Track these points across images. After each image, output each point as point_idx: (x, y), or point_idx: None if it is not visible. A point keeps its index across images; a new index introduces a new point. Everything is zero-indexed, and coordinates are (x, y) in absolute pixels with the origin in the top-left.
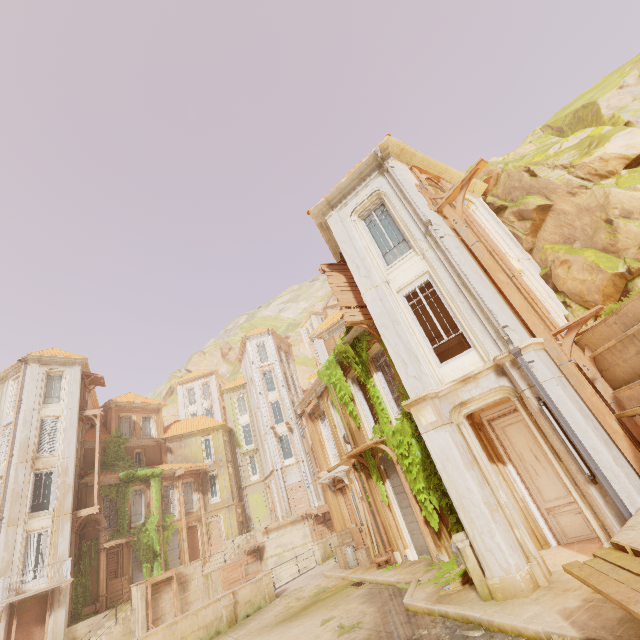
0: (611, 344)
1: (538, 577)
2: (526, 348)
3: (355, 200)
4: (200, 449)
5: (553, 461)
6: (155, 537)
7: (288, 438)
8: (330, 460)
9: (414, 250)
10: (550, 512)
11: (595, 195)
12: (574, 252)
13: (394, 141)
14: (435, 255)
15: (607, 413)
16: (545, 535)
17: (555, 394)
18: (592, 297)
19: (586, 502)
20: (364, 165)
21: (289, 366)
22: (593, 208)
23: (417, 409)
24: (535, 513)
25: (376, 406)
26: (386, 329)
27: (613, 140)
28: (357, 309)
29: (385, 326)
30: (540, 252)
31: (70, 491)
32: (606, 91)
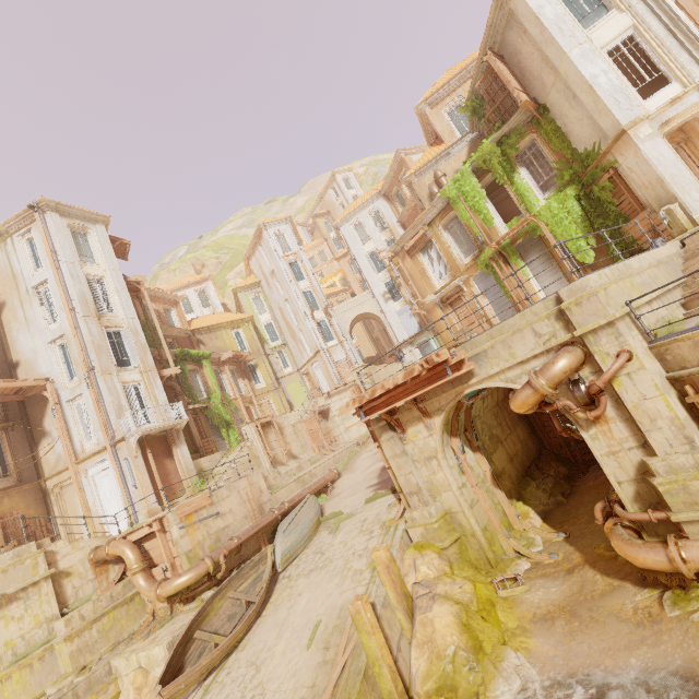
0: None
1: None
2: None
3: None
4: (233, 341)
5: None
6: (222, 410)
7: (326, 323)
8: (436, 285)
9: (617, 9)
10: None
11: None
12: None
13: None
14: (645, 7)
15: None
16: None
17: None
18: None
19: None
20: None
21: None
22: None
23: (634, 130)
24: None
25: (523, 195)
26: (596, 78)
27: None
28: (525, 94)
29: (595, 76)
30: None
31: (148, 350)
32: None
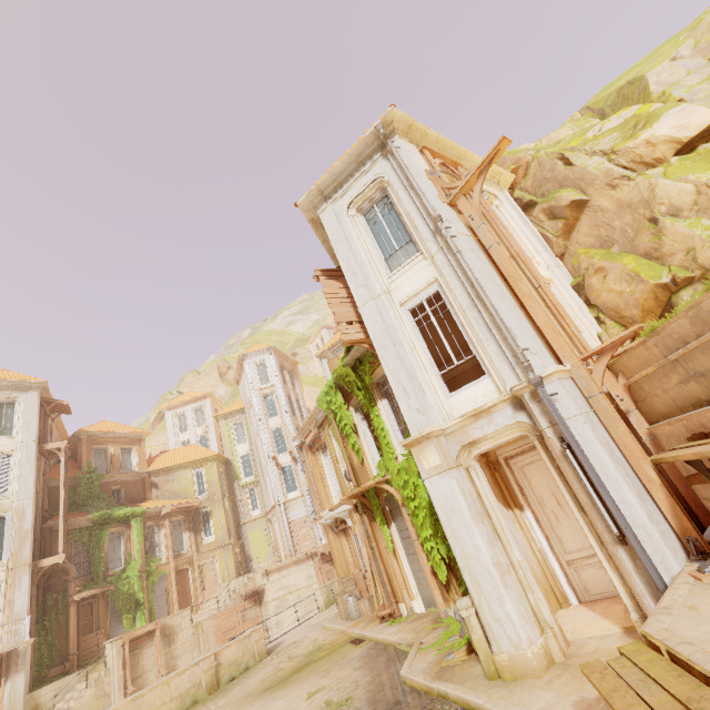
0: (650, 371)
1: (553, 651)
2: (549, 377)
3: (353, 190)
4: (191, 483)
5: (576, 514)
6: (137, 584)
7: (292, 469)
8: (332, 498)
9: (422, 253)
10: (571, 565)
11: (639, 188)
12: (611, 258)
13: (400, 114)
14: (446, 259)
15: (642, 457)
16: (565, 591)
17: (581, 434)
18: (630, 312)
19: (613, 564)
20: (363, 144)
21: (294, 388)
22: (636, 204)
23: (419, 450)
24: (554, 566)
25: (380, 439)
26: (386, 351)
27: (663, 119)
28: (357, 325)
29: (385, 347)
30: (573, 258)
31: (28, 538)
32: (656, 63)
